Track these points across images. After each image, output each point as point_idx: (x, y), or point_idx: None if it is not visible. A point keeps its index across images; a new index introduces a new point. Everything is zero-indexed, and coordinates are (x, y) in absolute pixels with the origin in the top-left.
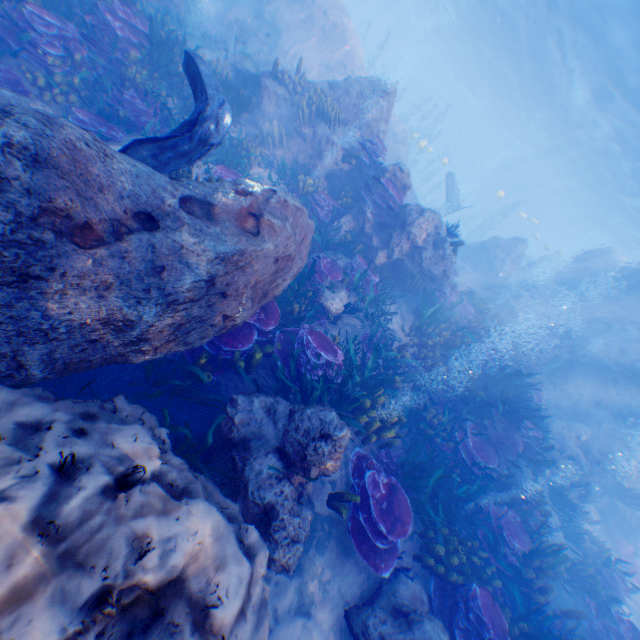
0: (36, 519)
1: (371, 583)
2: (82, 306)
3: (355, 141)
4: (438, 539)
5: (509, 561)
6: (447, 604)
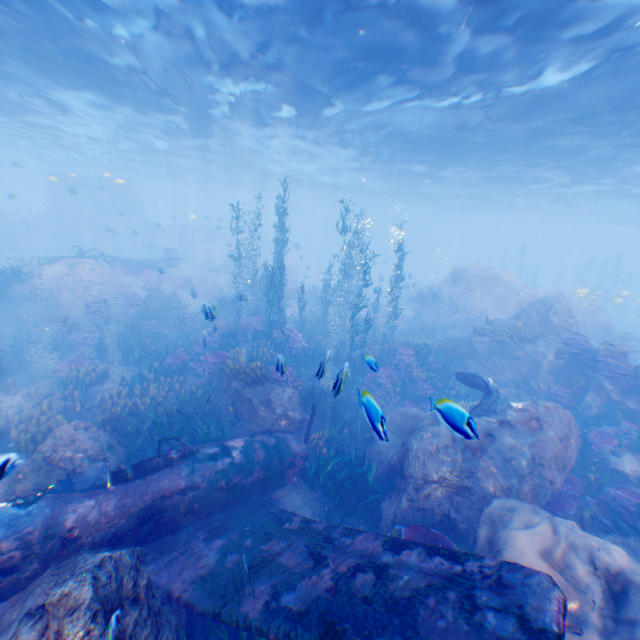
0: (552, 528)
1: None
2: (489, 483)
3: (555, 341)
4: None
5: None
6: None
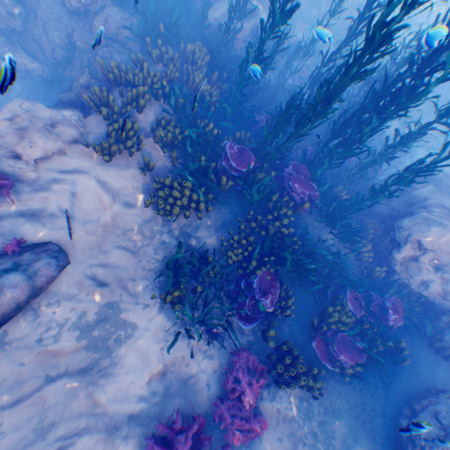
0: None
1: None
2: None
3: None
4: None
5: None
6: None
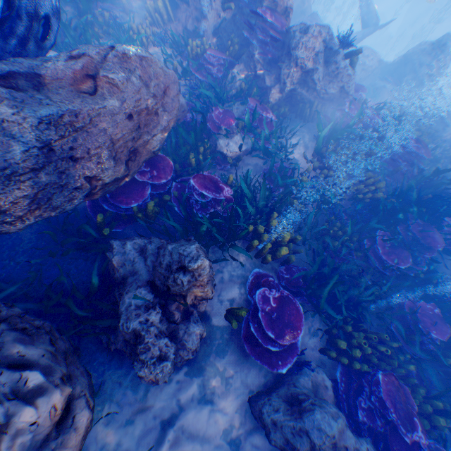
0: None
1: (276, 375)
2: None
3: None
4: (342, 336)
5: (428, 348)
6: (354, 388)
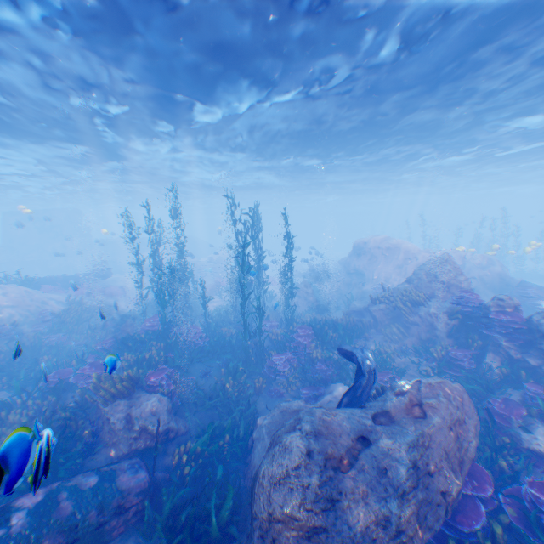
0: None
1: None
2: (359, 511)
3: (447, 301)
4: None
5: None
6: None
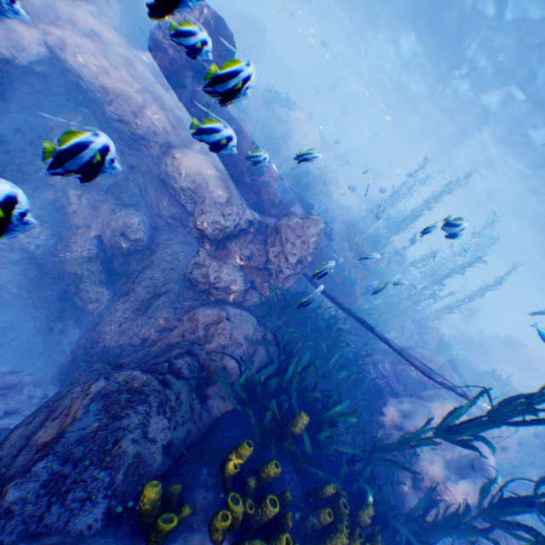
0: None
1: None
2: None
3: None
4: None
5: None
6: None
